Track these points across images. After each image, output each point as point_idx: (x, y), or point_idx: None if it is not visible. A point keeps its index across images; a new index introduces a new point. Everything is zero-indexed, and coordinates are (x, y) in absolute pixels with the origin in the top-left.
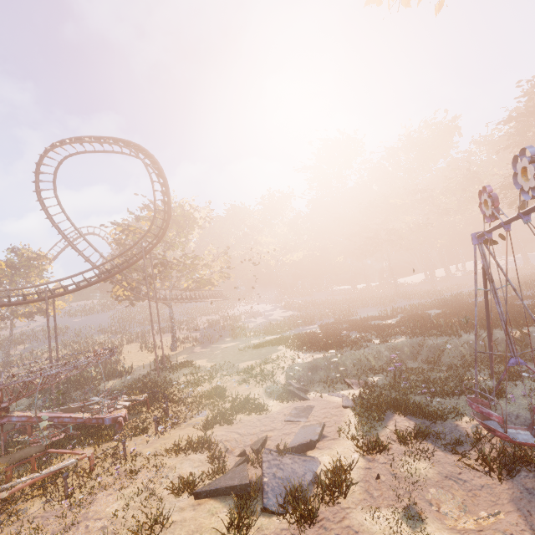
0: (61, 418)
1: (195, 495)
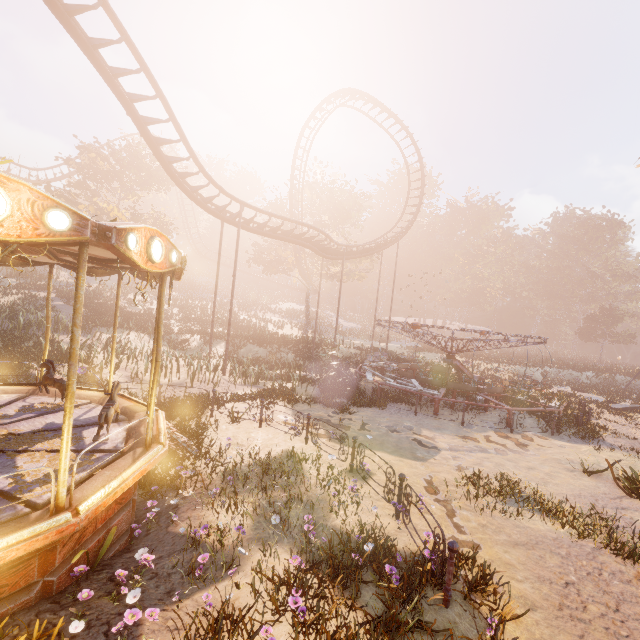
0: (465, 369)
1: (616, 409)
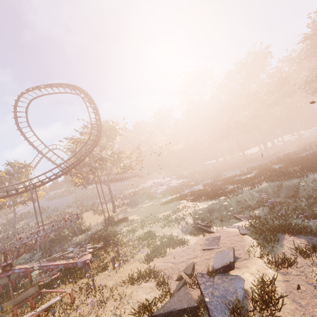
0: (48, 266)
1: None
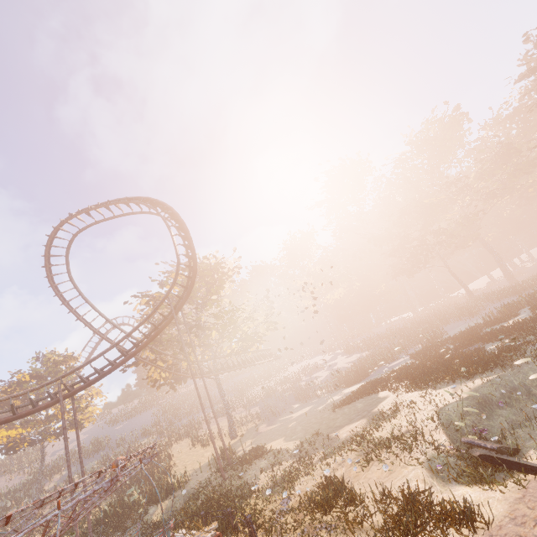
0: None
1: None
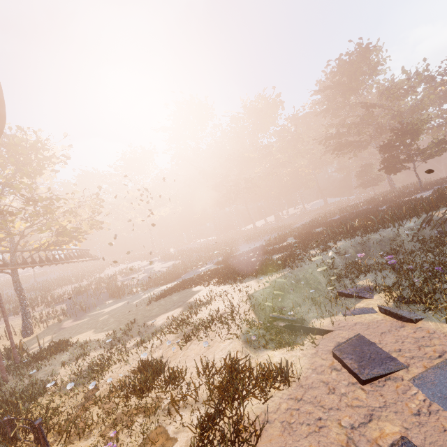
0: None
1: None
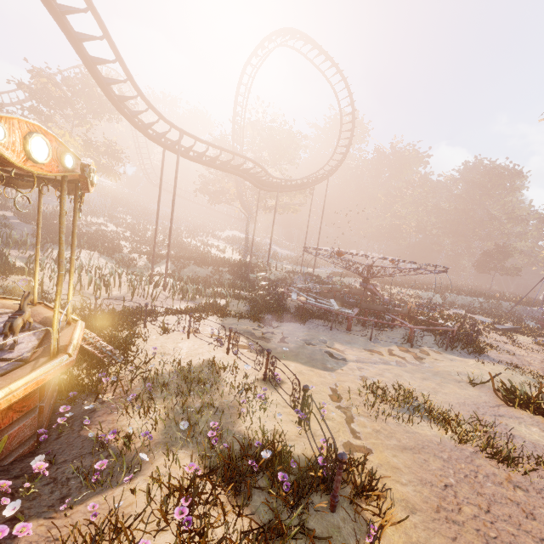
0: (378, 292)
1: (500, 329)
